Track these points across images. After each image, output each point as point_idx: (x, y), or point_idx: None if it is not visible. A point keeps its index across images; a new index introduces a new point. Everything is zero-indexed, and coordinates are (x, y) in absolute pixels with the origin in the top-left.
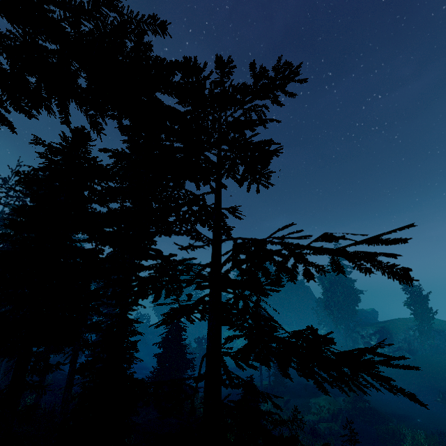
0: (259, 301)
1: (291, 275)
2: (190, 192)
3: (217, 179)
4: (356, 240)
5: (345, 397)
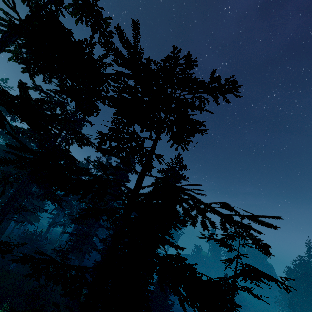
0: None
1: None
2: None
3: None
4: None
5: None
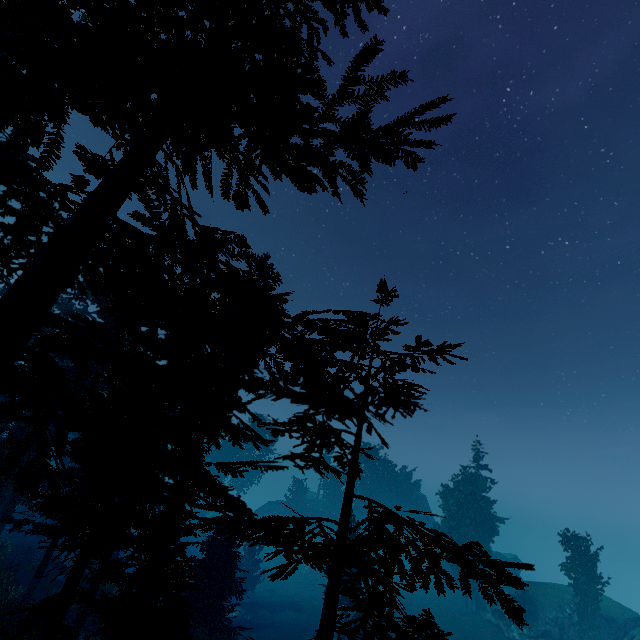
0: (392, 599)
1: (424, 580)
2: (328, 424)
3: None
4: (486, 553)
5: None
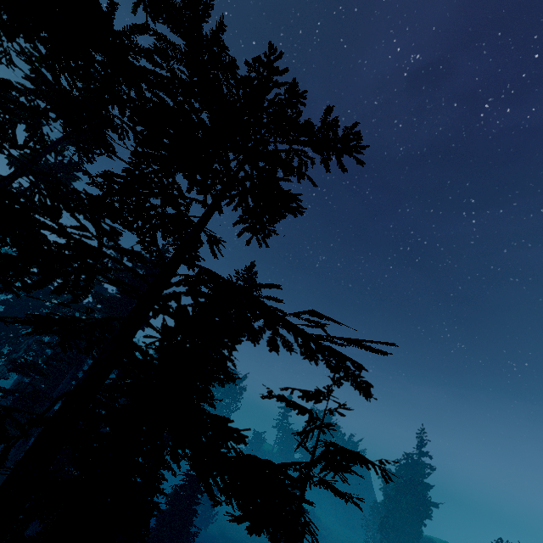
0: None
1: None
2: None
3: (298, 505)
4: None
5: None
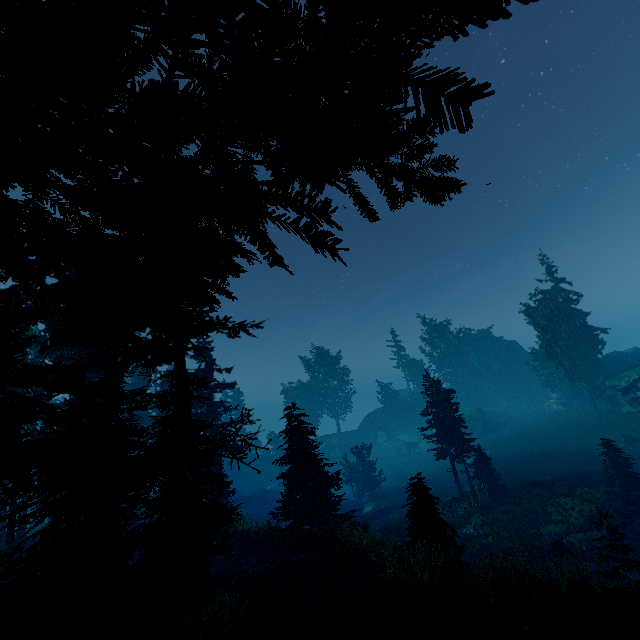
0: None
1: None
2: None
3: None
4: None
5: (608, 487)
